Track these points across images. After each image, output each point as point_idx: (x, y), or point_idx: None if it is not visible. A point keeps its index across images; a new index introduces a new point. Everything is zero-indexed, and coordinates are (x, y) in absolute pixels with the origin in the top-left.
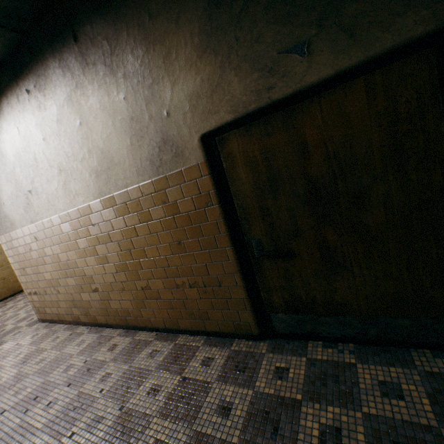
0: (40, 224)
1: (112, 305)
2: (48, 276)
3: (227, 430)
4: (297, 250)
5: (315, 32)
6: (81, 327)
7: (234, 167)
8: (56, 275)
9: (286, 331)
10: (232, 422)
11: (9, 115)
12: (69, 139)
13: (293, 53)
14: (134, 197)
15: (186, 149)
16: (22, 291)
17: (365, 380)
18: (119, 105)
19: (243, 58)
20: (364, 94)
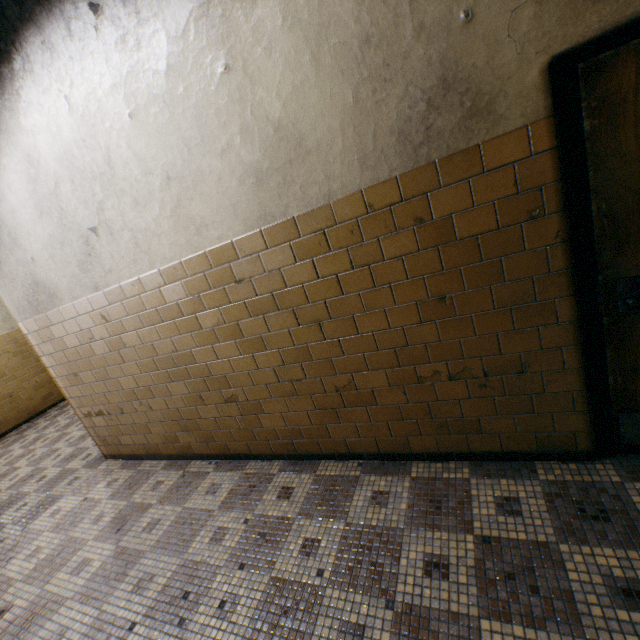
0: (115, 291)
1: (263, 423)
2: (129, 383)
3: None
4: None
5: None
6: (196, 463)
7: (612, 128)
8: (146, 380)
9: None
10: None
11: (45, 70)
12: (193, 109)
13: None
14: (344, 217)
15: (503, 96)
16: (42, 412)
17: None
18: (336, 11)
19: None
20: None
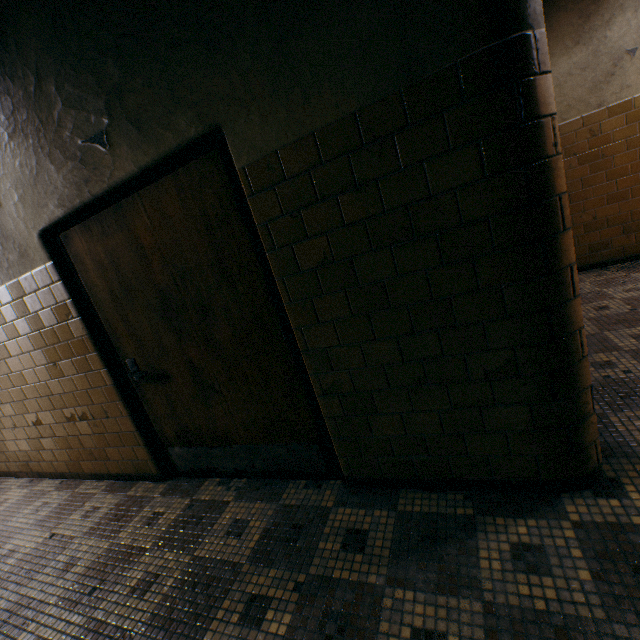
0: None
1: (9, 447)
2: None
3: (54, 590)
4: (171, 371)
5: (108, 122)
6: None
7: (87, 271)
8: None
9: (188, 468)
10: (66, 580)
11: None
12: None
13: (96, 144)
14: None
15: (30, 248)
16: None
17: (224, 520)
18: None
19: (53, 144)
20: (177, 195)
